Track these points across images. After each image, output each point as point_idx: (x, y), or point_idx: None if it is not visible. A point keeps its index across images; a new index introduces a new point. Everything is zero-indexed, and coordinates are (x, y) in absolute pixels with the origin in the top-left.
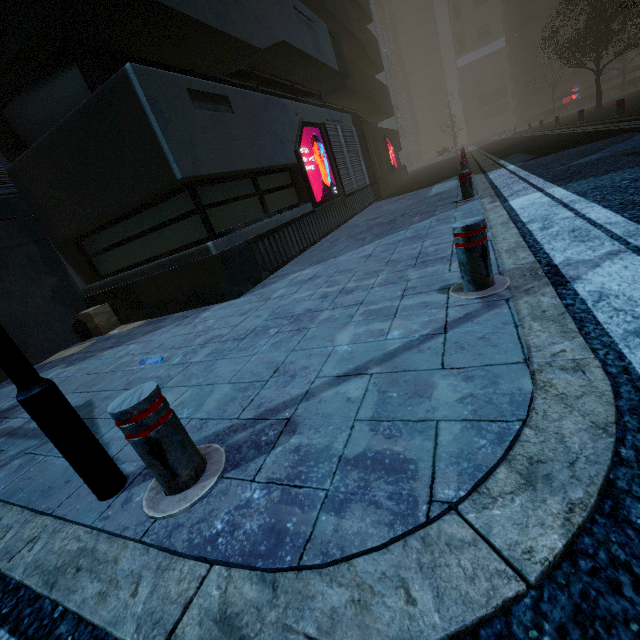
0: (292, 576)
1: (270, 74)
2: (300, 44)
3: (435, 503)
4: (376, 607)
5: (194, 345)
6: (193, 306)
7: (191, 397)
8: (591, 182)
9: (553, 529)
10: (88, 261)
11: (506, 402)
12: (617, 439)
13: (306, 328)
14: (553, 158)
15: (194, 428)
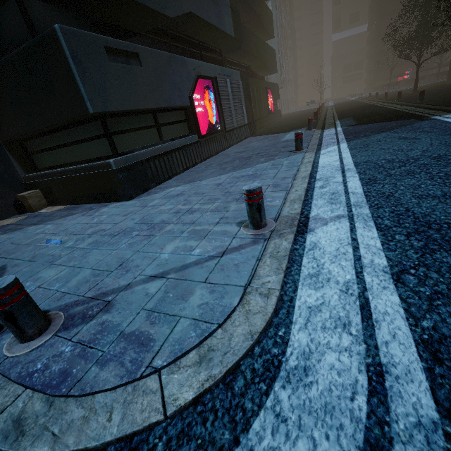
0: (63, 400)
1: (181, 33)
2: (205, 15)
3: (149, 367)
4: (92, 421)
5: (85, 234)
6: (99, 201)
7: (65, 275)
8: (368, 156)
9: (193, 389)
10: (28, 157)
11: (219, 311)
12: (258, 341)
13: (154, 235)
14: (364, 128)
15: (56, 298)
